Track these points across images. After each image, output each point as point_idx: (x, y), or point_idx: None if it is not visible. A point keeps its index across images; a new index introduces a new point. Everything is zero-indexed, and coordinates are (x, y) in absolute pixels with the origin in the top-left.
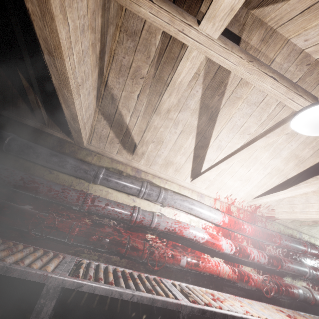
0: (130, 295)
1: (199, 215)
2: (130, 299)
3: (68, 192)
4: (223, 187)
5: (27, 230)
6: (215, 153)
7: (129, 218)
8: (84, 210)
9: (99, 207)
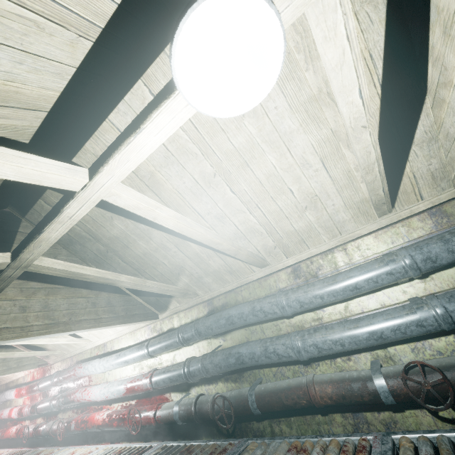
0: None
1: (10, 399)
2: None
3: None
4: None
5: None
6: None
7: None
8: None
9: None
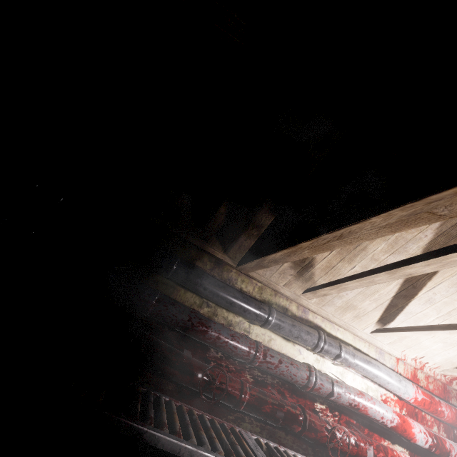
0: None
1: (385, 384)
2: None
3: (237, 341)
4: (415, 346)
5: (193, 388)
6: (420, 306)
7: (304, 383)
8: (252, 366)
9: (272, 364)
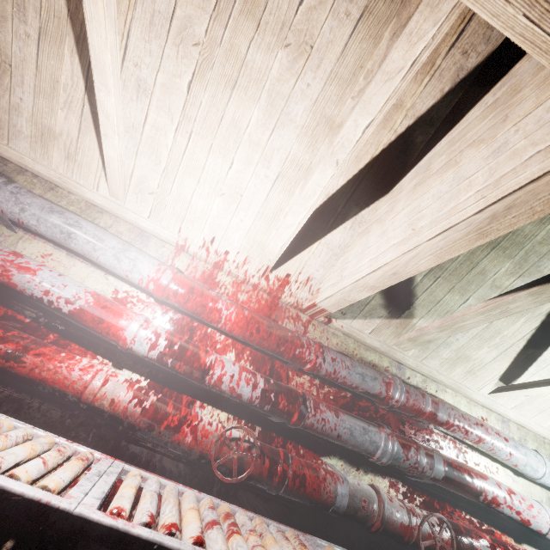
0: None
1: (92, 255)
2: None
3: None
4: (189, 215)
5: None
6: (137, 107)
7: None
8: None
9: None
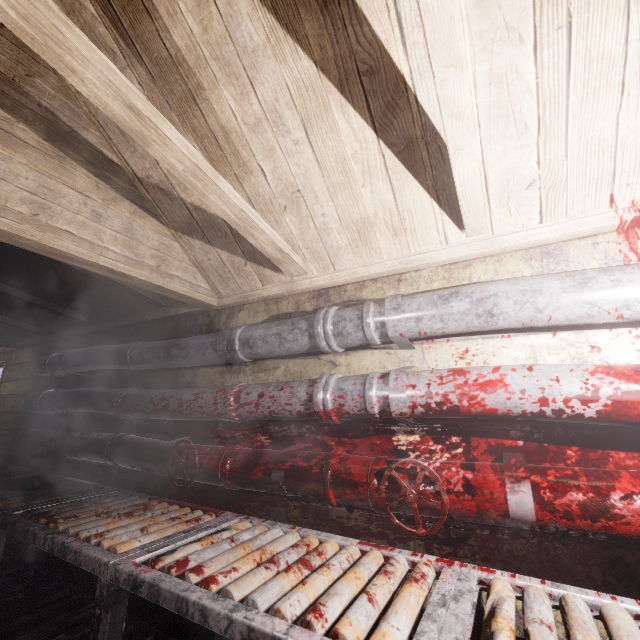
0: (223, 620)
1: (538, 319)
2: (226, 632)
3: (201, 397)
4: (621, 163)
5: (177, 478)
6: None
7: (311, 409)
8: (236, 420)
9: (250, 405)
